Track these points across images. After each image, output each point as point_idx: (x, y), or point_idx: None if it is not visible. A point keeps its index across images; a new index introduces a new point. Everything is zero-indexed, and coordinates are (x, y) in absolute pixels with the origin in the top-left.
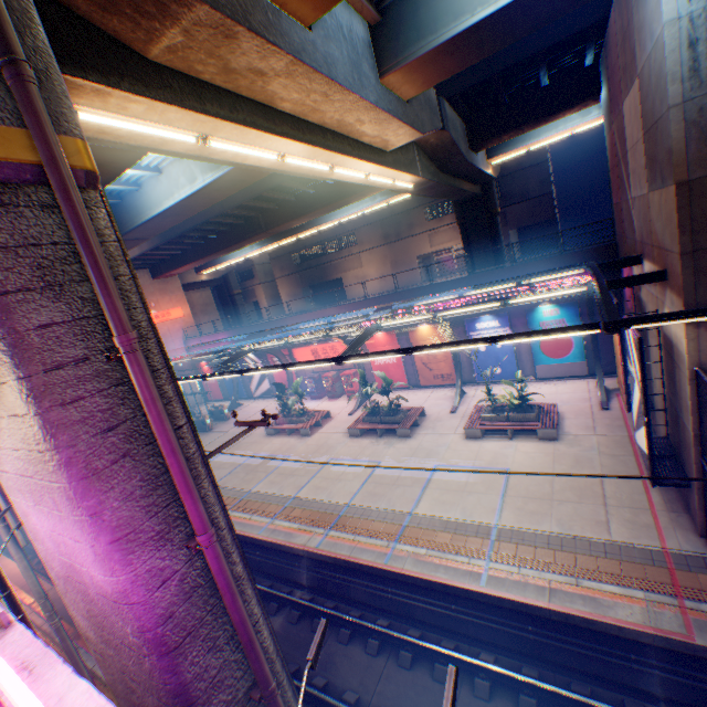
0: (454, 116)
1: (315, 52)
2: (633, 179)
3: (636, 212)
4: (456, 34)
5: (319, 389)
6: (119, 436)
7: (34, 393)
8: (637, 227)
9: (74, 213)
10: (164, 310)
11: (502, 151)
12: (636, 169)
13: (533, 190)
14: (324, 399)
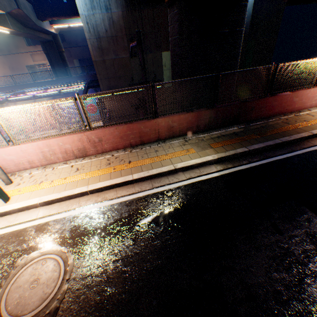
0: (25, 1)
1: None
2: None
3: None
4: None
5: None
6: None
7: None
8: None
9: None
10: None
11: (57, 23)
12: None
13: (80, 42)
14: None
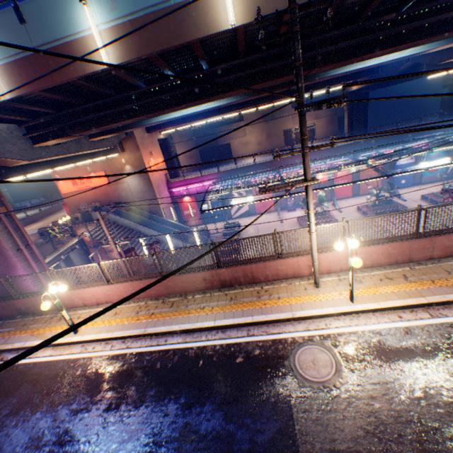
0: None
1: None
2: None
3: None
4: None
5: (294, 204)
6: None
7: None
8: None
9: None
10: (155, 159)
11: None
12: None
13: None
14: (298, 210)
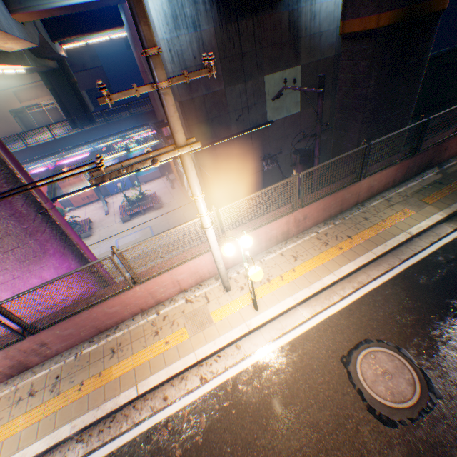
0: None
1: None
2: None
3: None
4: (64, 6)
5: None
6: (60, 241)
7: (34, 232)
8: None
9: (13, 157)
10: None
11: (70, 41)
12: None
13: (89, 63)
14: None
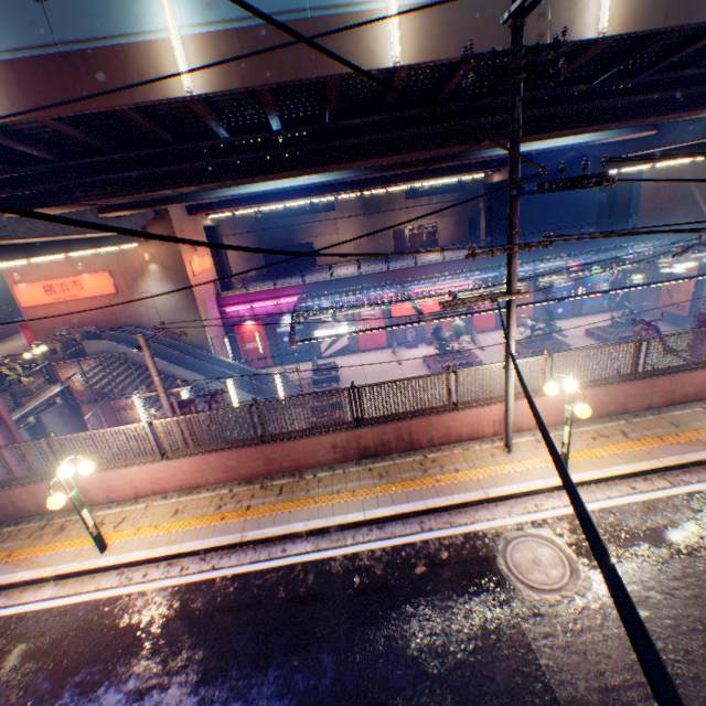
0: None
1: None
2: None
3: None
4: None
5: (417, 338)
6: None
7: None
8: None
9: None
10: (201, 257)
11: None
12: None
13: None
14: (422, 346)
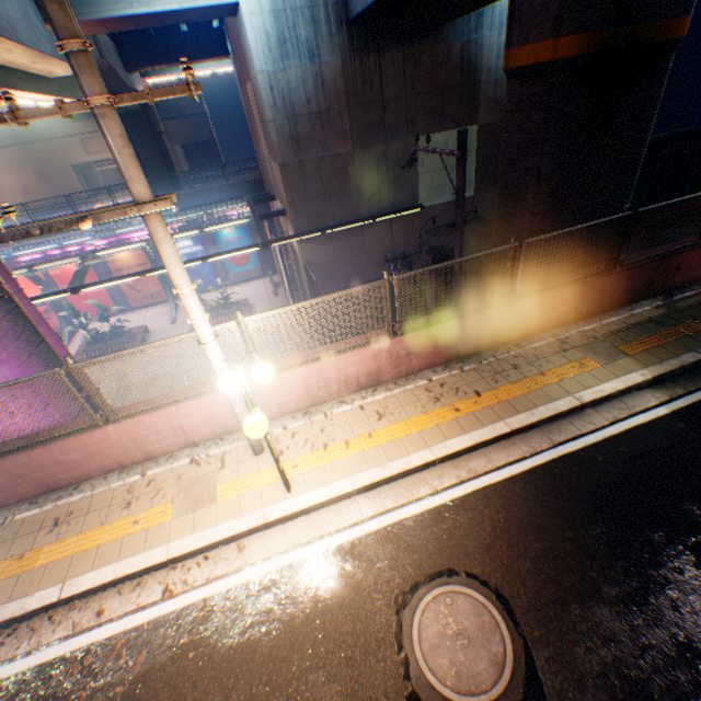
0: (105, 37)
1: (3, 20)
2: (263, 144)
3: (268, 167)
4: (121, 17)
5: None
6: (25, 343)
7: None
8: (271, 177)
9: None
10: None
11: (156, 73)
12: (263, 140)
13: (189, 107)
14: None
